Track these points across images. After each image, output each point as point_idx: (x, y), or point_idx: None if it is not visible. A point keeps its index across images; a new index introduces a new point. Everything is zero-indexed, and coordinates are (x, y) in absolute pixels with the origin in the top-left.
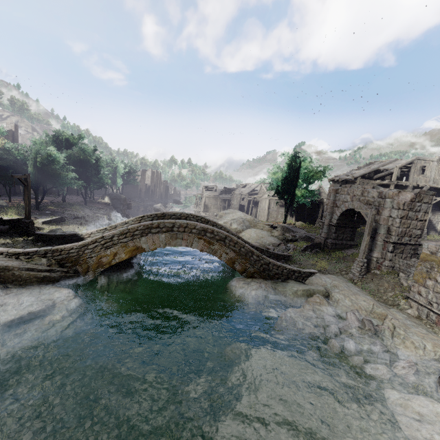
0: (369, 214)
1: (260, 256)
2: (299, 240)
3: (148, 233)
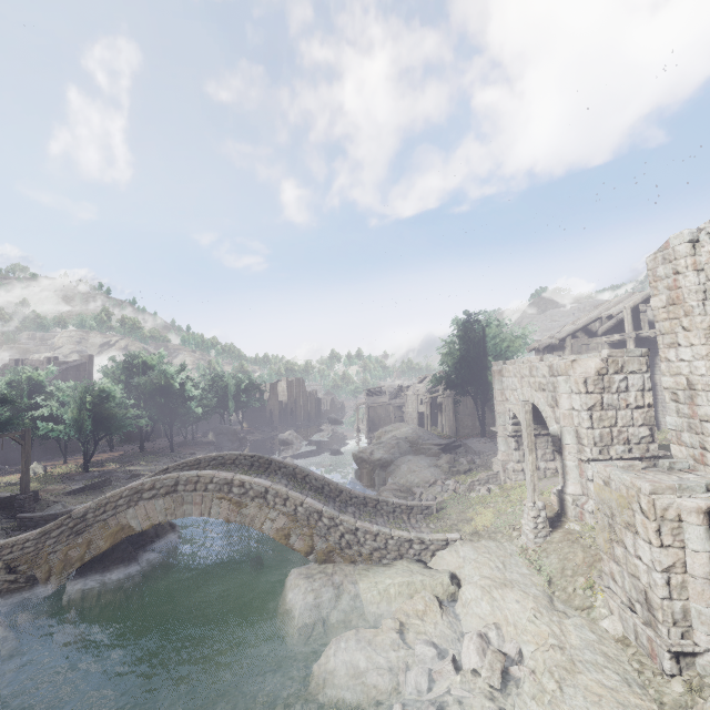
0: (521, 411)
1: (336, 517)
2: (475, 470)
3: (139, 500)
